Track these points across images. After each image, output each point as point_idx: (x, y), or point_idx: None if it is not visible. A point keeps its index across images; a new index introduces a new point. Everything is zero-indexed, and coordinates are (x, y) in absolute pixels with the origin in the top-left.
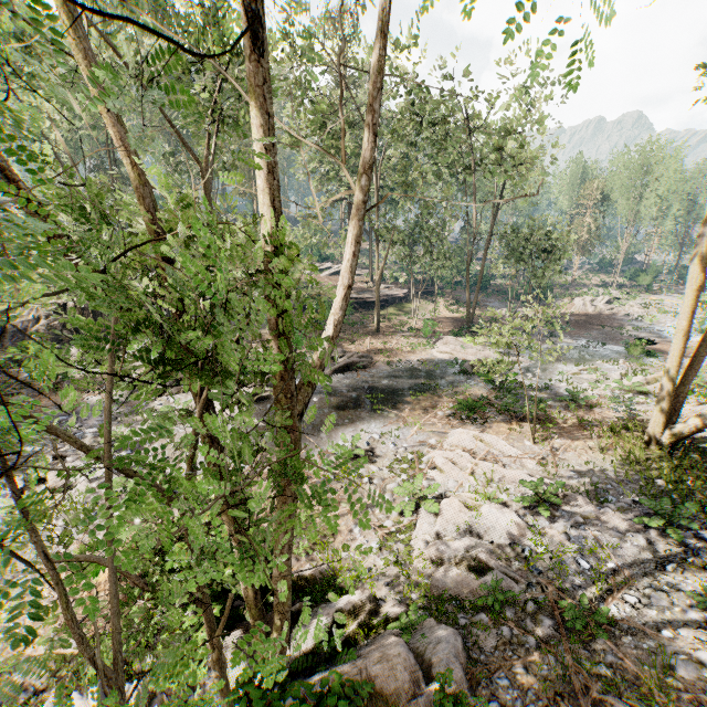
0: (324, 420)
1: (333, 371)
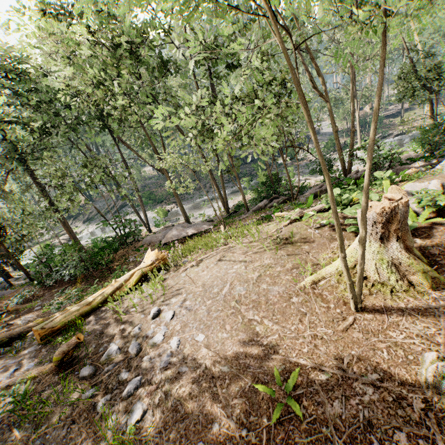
0: (404, 144)
1: (393, 136)
